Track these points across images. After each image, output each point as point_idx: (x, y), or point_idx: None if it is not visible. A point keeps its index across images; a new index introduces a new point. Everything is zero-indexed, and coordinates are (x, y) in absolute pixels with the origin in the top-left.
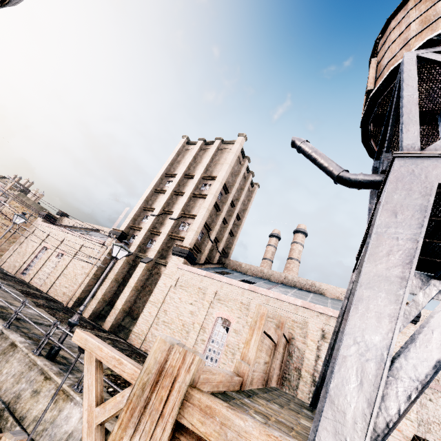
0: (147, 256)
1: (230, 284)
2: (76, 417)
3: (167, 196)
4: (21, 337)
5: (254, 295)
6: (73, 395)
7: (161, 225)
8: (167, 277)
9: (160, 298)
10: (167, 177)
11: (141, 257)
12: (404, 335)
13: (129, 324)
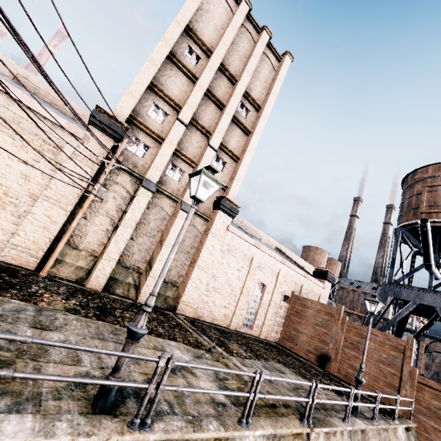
0: (176, 196)
1: (271, 256)
2: (402, 433)
3: (201, 94)
4: (354, 420)
5: (282, 266)
6: (400, 427)
7: (187, 144)
8: (216, 238)
9: (209, 263)
10: (186, 34)
11: (165, 193)
12: (328, 289)
13: (165, 290)
